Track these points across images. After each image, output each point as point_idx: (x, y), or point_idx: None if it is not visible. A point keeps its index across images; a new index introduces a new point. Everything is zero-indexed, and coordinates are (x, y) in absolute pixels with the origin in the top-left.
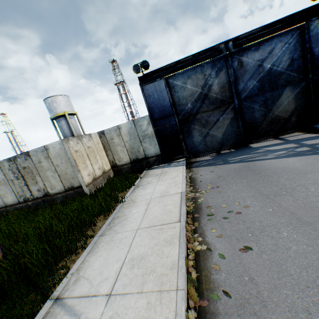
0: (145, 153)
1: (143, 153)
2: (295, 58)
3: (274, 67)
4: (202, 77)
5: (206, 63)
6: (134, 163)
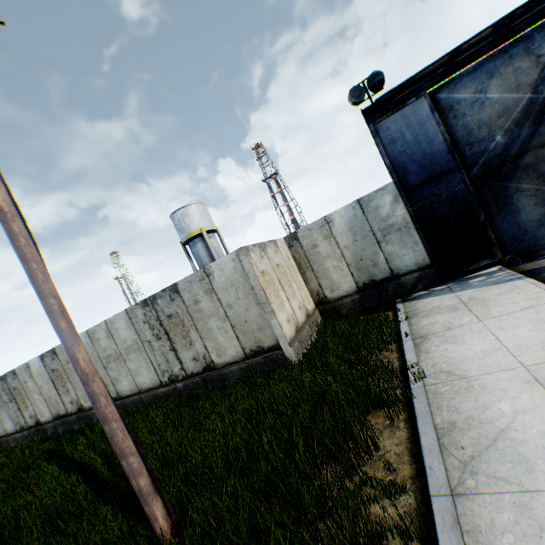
0: (391, 266)
1: (385, 266)
2: None
3: None
4: (528, 65)
5: (538, 28)
6: (366, 292)
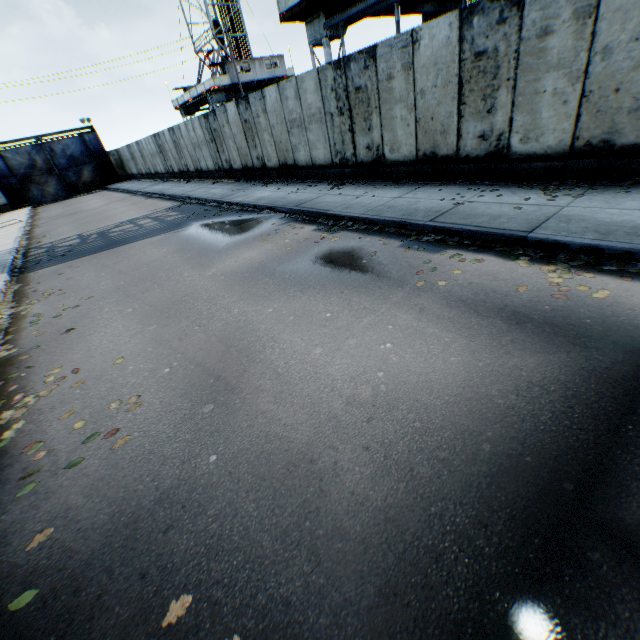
0: None
1: None
2: (84, 151)
3: (74, 154)
4: (28, 154)
5: (29, 146)
6: None
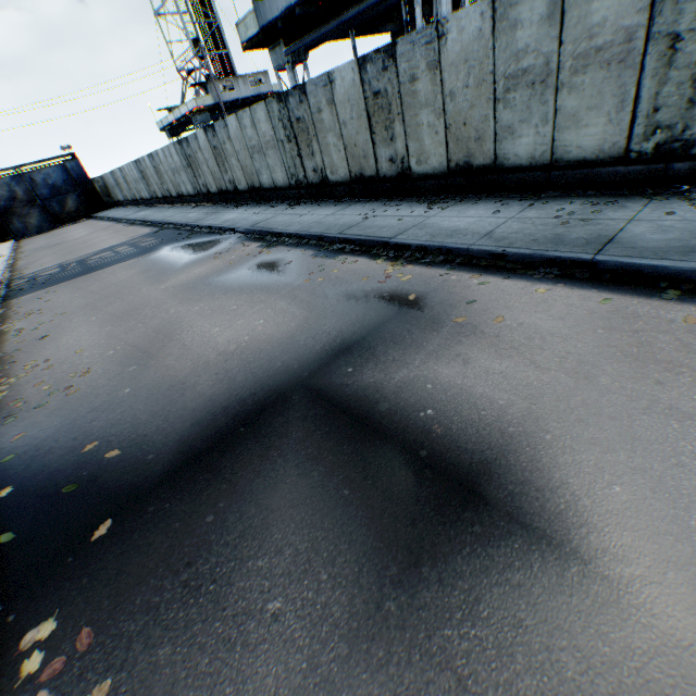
0: None
1: None
2: (67, 179)
3: (56, 183)
4: (8, 186)
5: (8, 177)
6: None
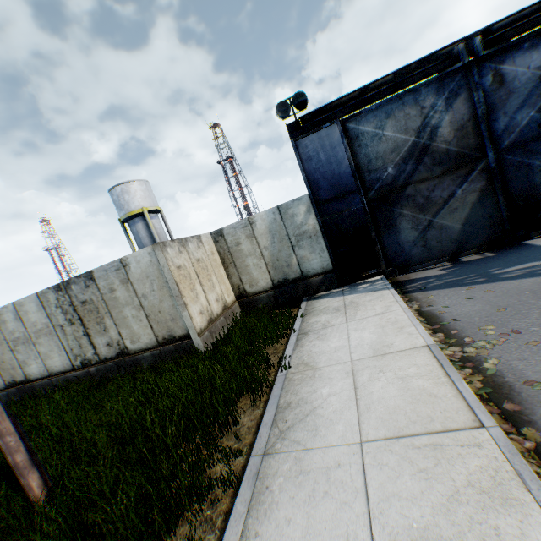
0: (302, 268)
1: (297, 268)
2: None
3: None
4: (416, 113)
5: (424, 84)
6: (280, 289)
